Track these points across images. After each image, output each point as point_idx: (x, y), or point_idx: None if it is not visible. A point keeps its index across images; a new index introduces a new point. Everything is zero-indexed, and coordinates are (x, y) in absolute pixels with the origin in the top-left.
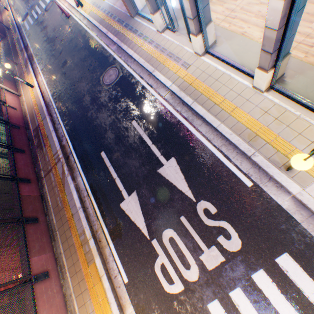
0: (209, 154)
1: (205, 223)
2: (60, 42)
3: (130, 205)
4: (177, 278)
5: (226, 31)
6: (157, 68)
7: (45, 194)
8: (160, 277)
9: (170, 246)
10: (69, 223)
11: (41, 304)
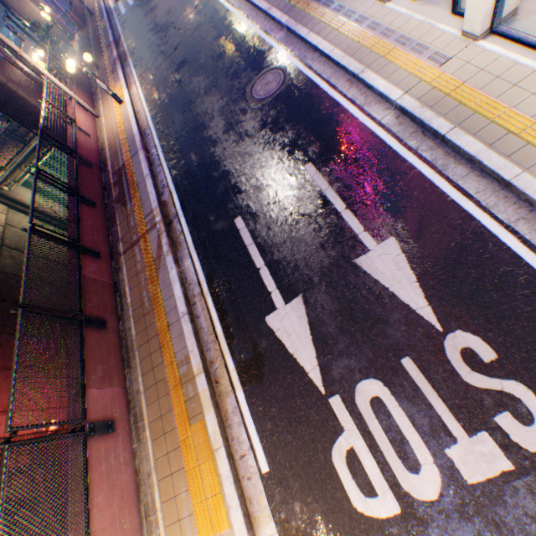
0: (483, 237)
1: (463, 379)
2: (177, 31)
3: (287, 322)
4: (384, 486)
5: None
6: (370, 66)
7: (121, 283)
8: (342, 477)
9: (371, 415)
10: (161, 340)
11: (96, 479)
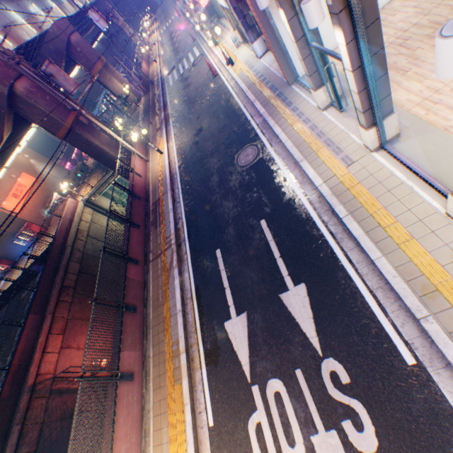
0: (356, 295)
1: (328, 392)
2: (200, 104)
3: (236, 329)
4: (274, 451)
5: (420, 120)
6: (306, 157)
7: (148, 281)
8: (252, 439)
9: (273, 403)
10: (165, 325)
11: (120, 407)
